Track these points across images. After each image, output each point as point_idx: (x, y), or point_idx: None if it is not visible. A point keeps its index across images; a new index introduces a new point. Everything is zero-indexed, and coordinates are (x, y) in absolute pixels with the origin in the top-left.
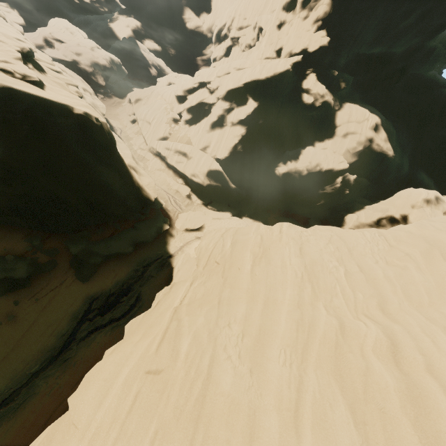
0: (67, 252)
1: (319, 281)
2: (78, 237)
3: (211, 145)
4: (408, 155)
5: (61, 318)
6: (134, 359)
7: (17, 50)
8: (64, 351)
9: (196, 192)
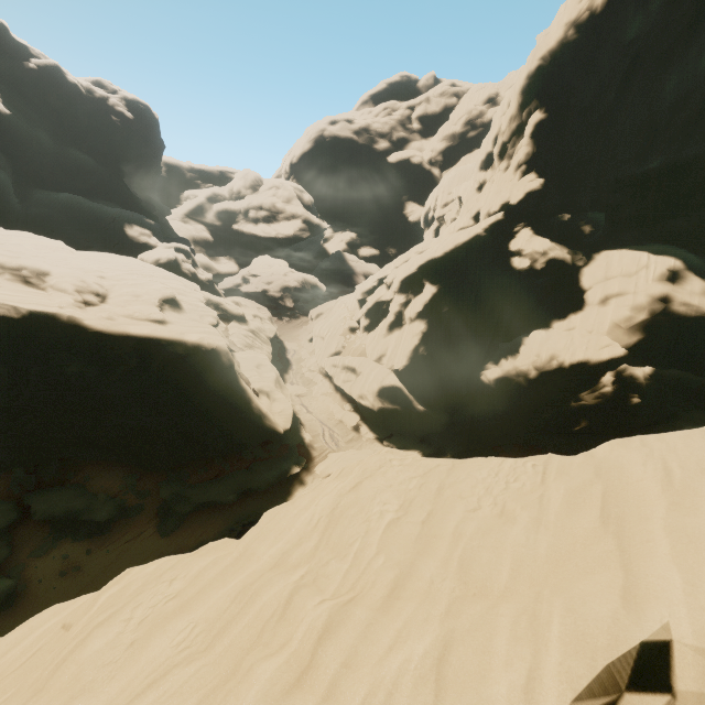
0: (159, 495)
1: (333, 532)
2: (175, 478)
3: (387, 352)
4: None
5: None
6: (70, 609)
7: (158, 297)
8: None
9: (369, 422)
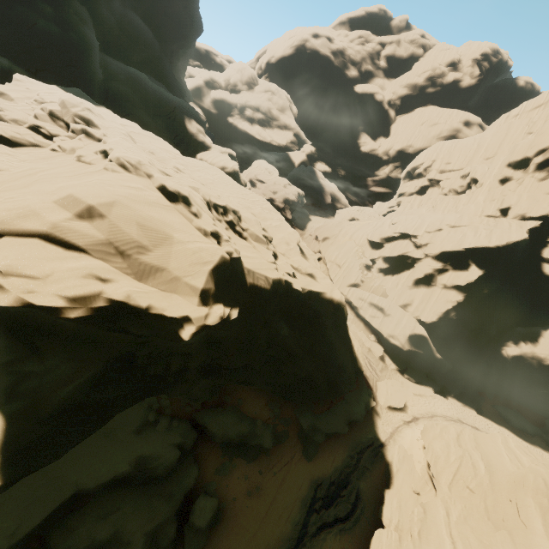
0: (296, 423)
1: None
2: (305, 408)
3: (413, 303)
4: None
5: (293, 502)
6: None
7: (295, 243)
8: (299, 546)
9: (389, 353)
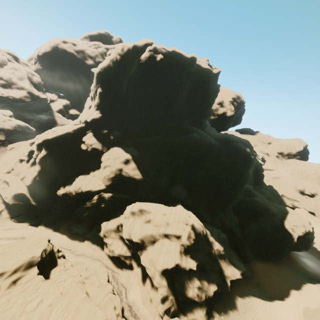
0: None
1: None
2: None
3: (26, 176)
4: (168, 175)
5: None
6: None
7: None
8: None
9: (10, 208)
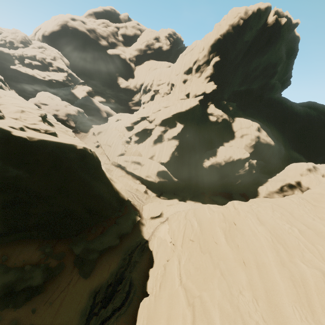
0: (71, 253)
1: (286, 242)
2: (78, 239)
3: (156, 154)
4: (281, 142)
5: (72, 318)
6: None
7: (39, 116)
8: None
9: (150, 188)
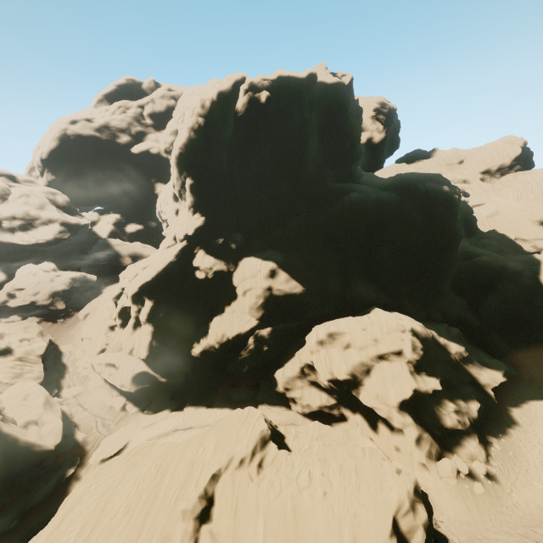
0: None
1: None
2: None
3: (135, 346)
4: (337, 271)
5: None
6: None
7: None
8: None
9: (133, 399)
